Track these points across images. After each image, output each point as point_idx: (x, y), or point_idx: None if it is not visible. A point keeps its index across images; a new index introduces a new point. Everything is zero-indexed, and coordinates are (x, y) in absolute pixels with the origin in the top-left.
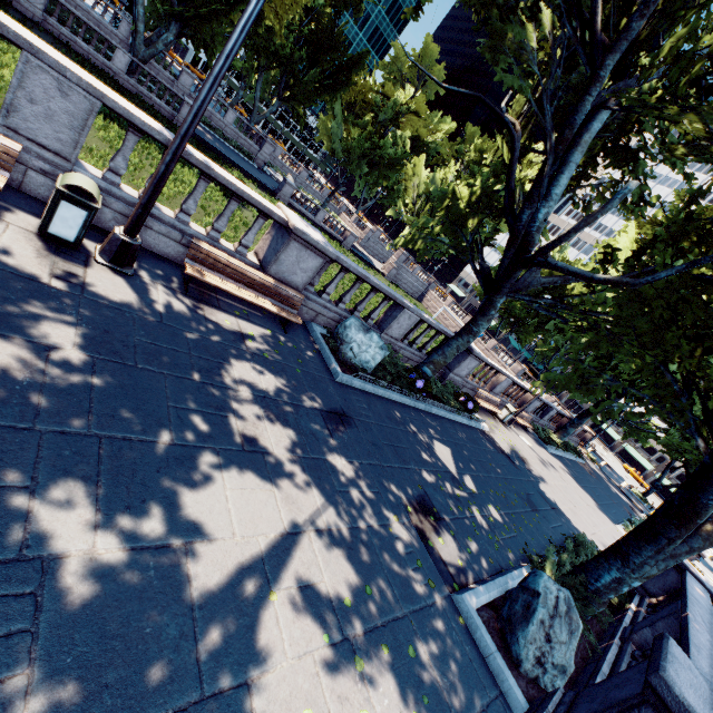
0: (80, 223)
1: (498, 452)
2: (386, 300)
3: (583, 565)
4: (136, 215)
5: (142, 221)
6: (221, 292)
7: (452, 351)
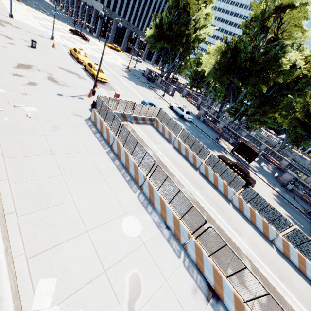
0: (261, 153)
1: None
2: (304, 174)
3: None
4: (266, 153)
5: (266, 154)
6: (272, 163)
7: None
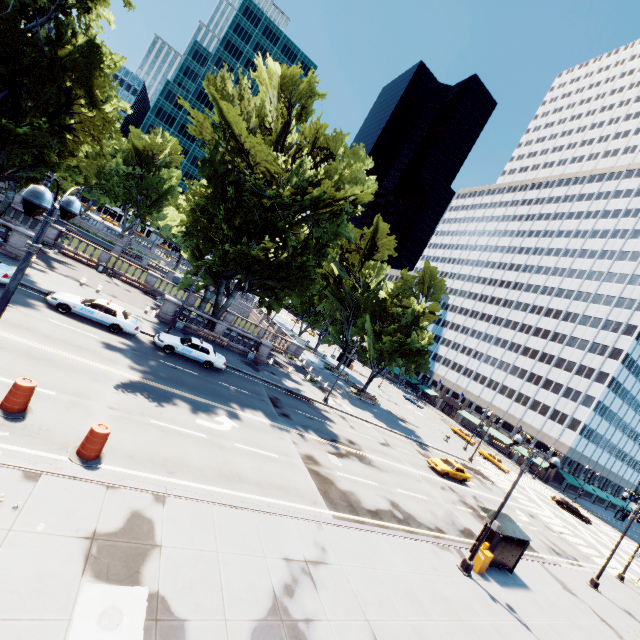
0: None
1: None
2: None
3: None
4: None
5: None
6: None
7: (1, 204)
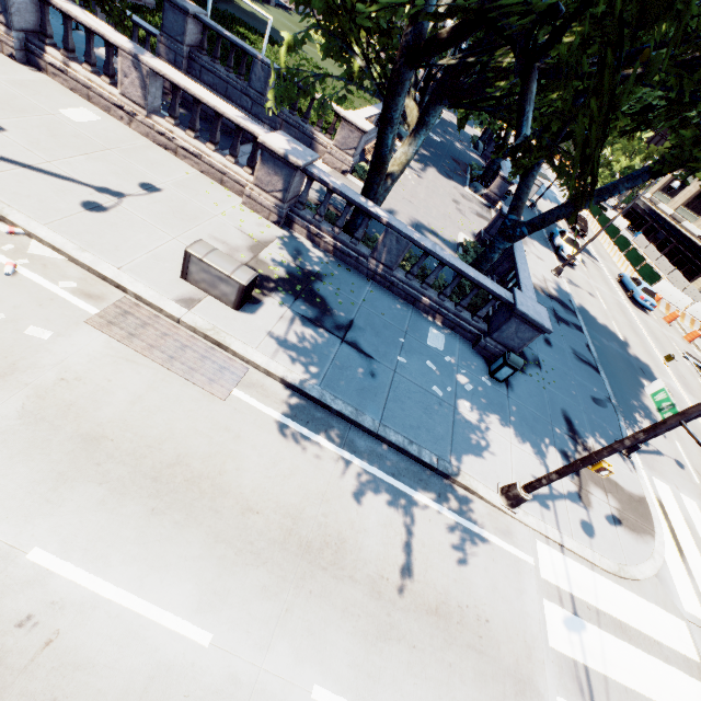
0: None
1: (449, 123)
2: None
3: (478, 139)
4: None
5: None
6: None
7: None
